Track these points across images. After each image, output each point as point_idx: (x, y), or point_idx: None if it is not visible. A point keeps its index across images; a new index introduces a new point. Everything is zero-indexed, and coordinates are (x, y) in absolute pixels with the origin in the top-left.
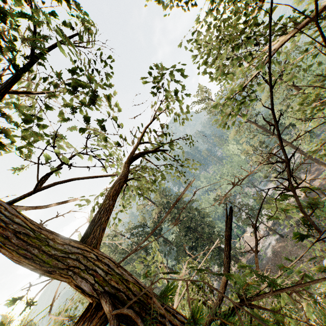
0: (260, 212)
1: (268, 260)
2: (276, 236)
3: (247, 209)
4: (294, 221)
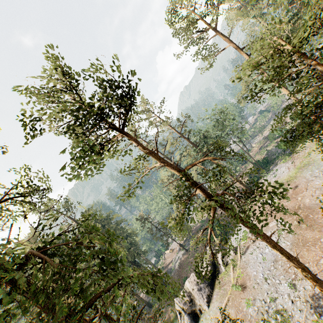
0: (171, 230)
1: (175, 271)
2: (184, 250)
3: (162, 228)
4: (196, 237)
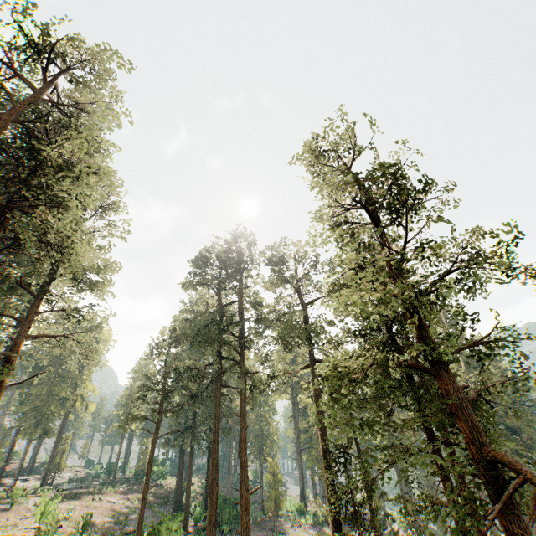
0: None
1: None
2: None
3: None
4: None
